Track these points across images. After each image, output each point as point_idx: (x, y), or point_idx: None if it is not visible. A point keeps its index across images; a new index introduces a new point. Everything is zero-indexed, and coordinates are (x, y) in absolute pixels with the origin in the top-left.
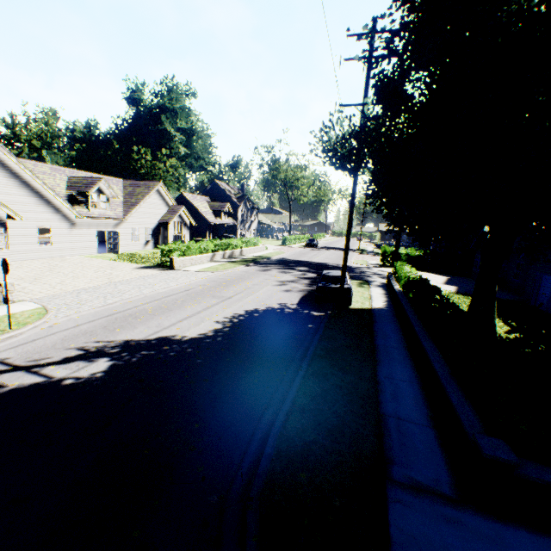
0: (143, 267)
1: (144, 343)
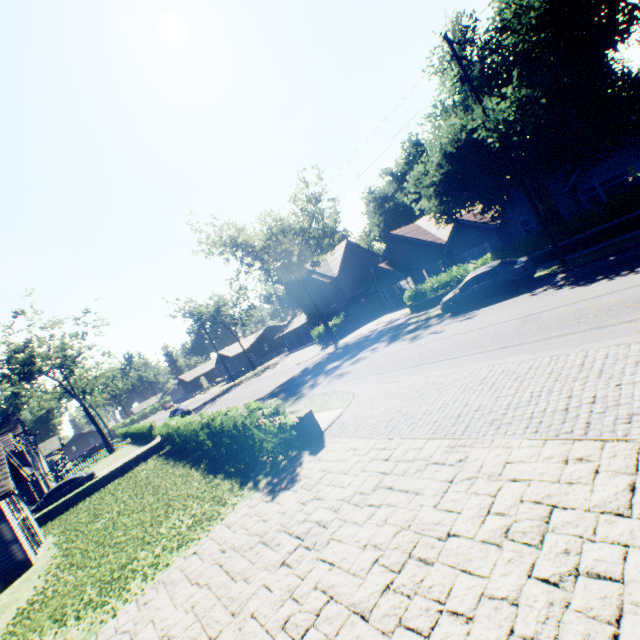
0: (271, 489)
1: None
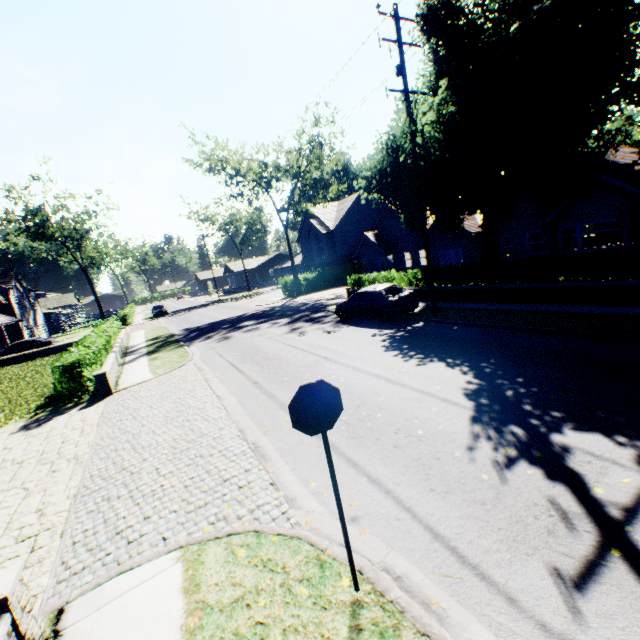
0: (28, 424)
1: (493, 408)
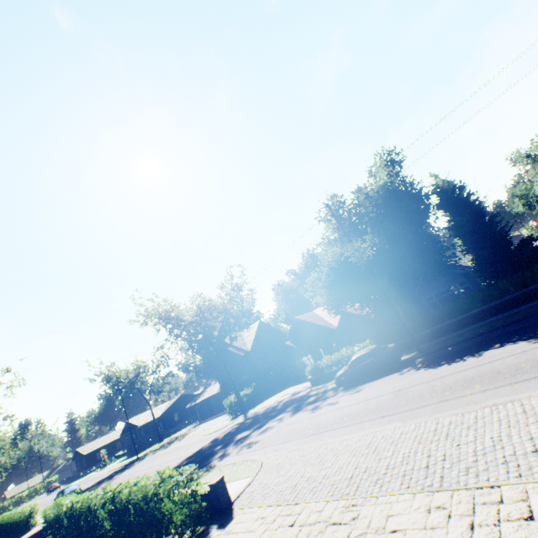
0: None
1: None
